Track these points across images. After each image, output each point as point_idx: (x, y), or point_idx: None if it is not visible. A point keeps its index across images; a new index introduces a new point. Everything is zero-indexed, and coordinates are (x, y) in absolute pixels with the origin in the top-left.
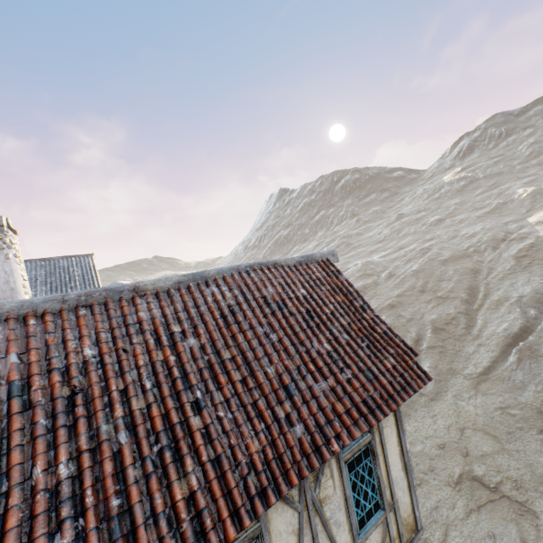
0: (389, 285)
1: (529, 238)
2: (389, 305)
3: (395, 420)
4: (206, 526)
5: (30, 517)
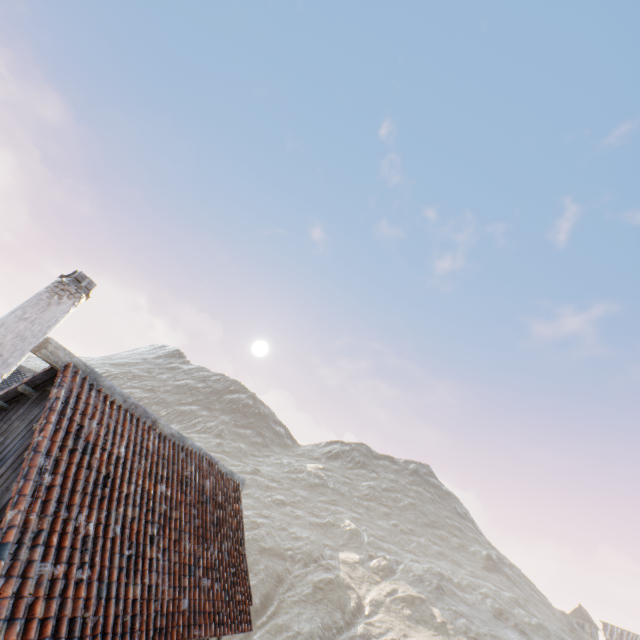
0: None
1: (332, 572)
2: None
3: None
4: (136, 626)
5: (71, 547)
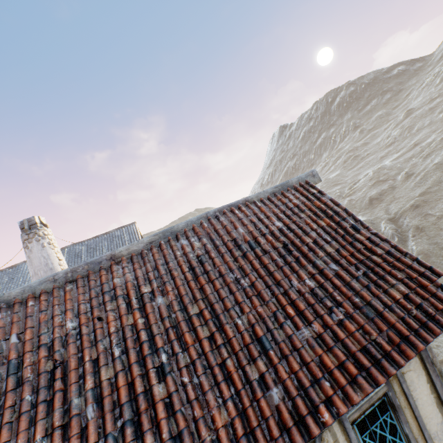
0: (407, 186)
1: None
2: (412, 206)
3: (421, 361)
4: None
5: None
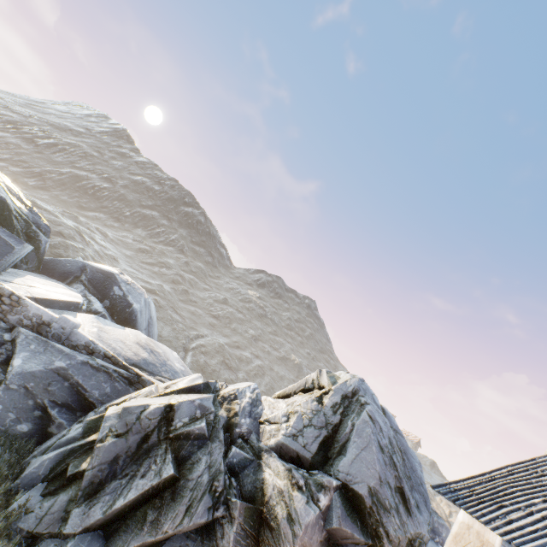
0: None
1: None
2: None
3: None
4: None
5: None
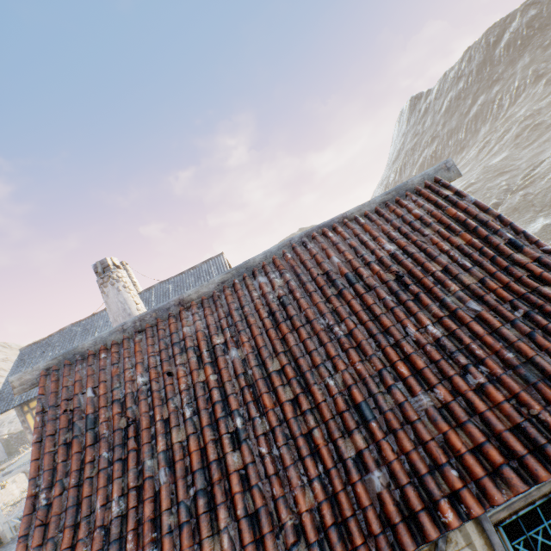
0: None
1: None
2: None
3: None
4: None
5: None
